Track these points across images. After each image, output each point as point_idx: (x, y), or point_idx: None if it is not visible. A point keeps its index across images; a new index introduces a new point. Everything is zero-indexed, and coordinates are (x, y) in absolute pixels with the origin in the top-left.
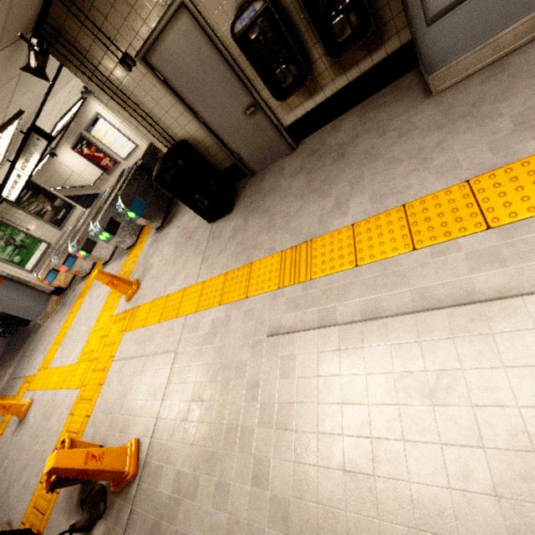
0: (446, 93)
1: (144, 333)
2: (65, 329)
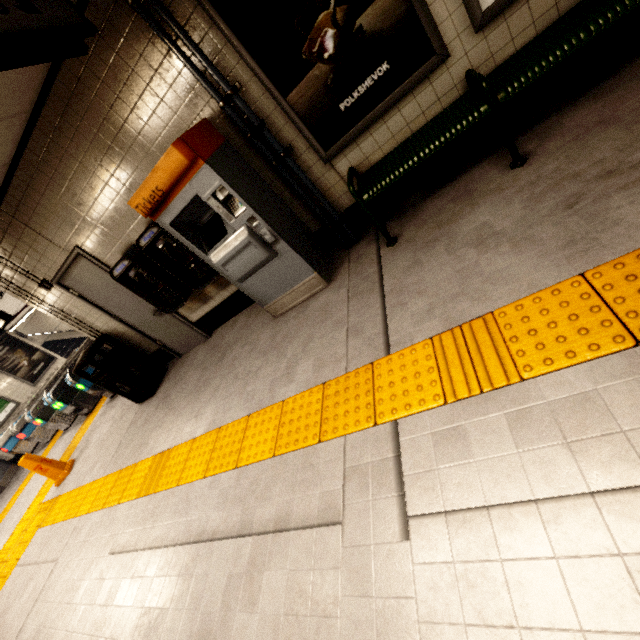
0: (281, 318)
1: (49, 532)
2: (4, 514)
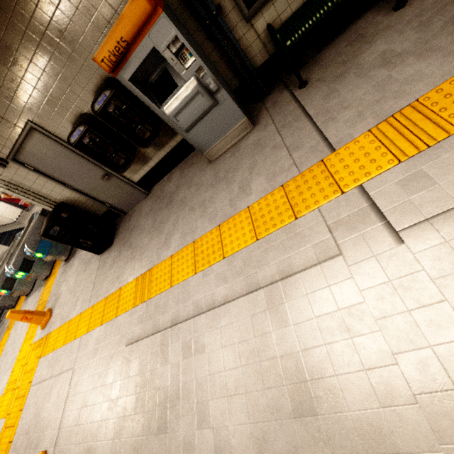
0: (217, 161)
1: (53, 356)
2: None
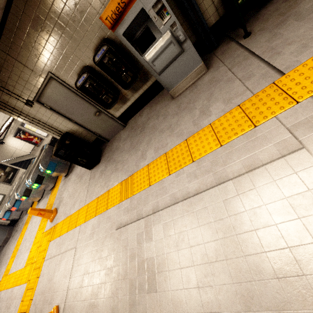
0: (178, 97)
1: (60, 240)
2: (17, 246)
